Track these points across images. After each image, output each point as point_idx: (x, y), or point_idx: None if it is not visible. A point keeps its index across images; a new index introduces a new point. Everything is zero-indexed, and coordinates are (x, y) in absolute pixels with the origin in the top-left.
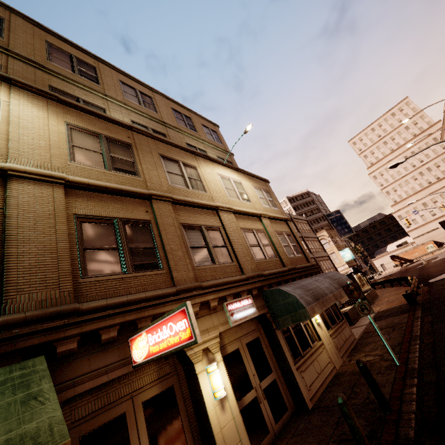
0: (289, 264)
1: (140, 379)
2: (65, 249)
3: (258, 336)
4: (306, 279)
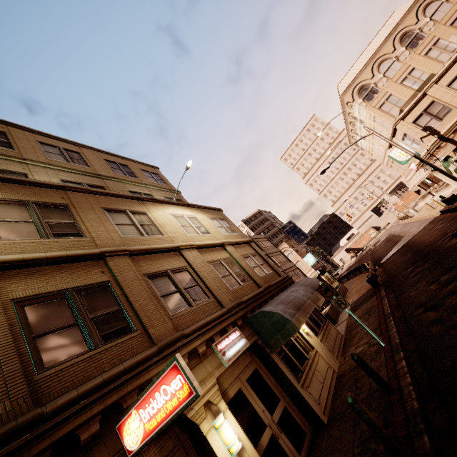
0: (263, 284)
1: None
2: (8, 345)
3: (255, 368)
4: (283, 293)
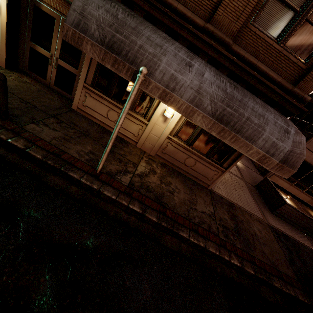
0: (225, 29)
1: None
2: None
3: None
4: (192, 55)
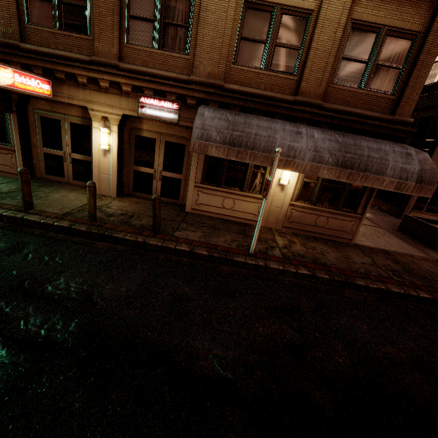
0: (313, 95)
1: (71, 110)
2: None
3: (184, 144)
4: (295, 125)
